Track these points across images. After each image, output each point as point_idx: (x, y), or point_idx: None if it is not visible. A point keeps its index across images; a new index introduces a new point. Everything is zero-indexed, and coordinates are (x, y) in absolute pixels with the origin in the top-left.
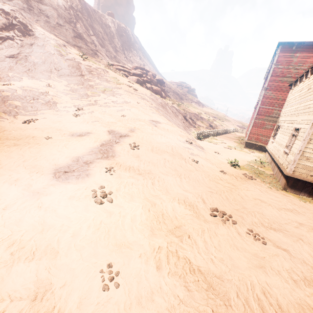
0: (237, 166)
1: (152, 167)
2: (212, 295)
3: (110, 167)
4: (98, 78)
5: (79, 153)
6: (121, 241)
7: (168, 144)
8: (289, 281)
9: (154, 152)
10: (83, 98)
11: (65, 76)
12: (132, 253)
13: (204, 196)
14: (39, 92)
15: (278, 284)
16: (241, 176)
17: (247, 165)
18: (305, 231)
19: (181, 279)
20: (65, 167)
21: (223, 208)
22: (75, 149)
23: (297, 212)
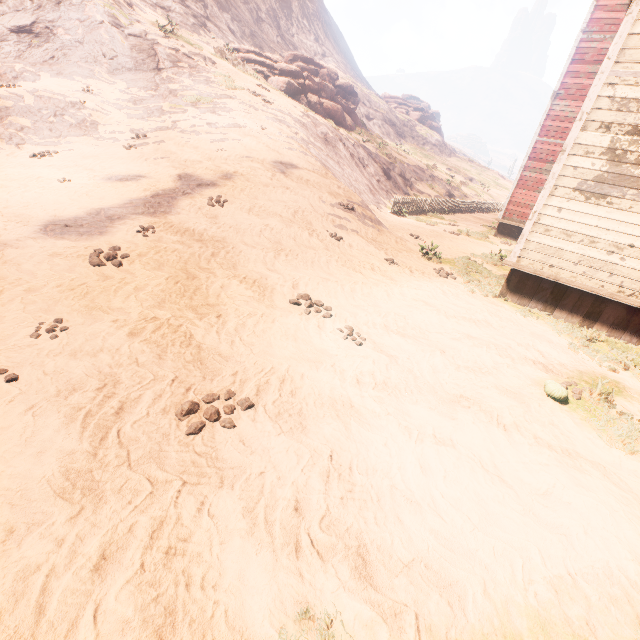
0: (435, 256)
1: (233, 233)
2: (194, 367)
3: (149, 227)
4: (189, 75)
5: (106, 204)
6: (98, 304)
7: (292, 203)
8: (348, 381)
9: (252, 213)
10: (152, 117)
11: (124, 72)
12: (105, 316)
13: (302, 281)
14: (67, 101)
15: (321, 379)
16: (426, 271)
17: (461, 258)
18: (469, 345)
19: (158, 348)
20: (71, 220)
21: (328, 300)
22: (102, 199)
23: (487, 324)
